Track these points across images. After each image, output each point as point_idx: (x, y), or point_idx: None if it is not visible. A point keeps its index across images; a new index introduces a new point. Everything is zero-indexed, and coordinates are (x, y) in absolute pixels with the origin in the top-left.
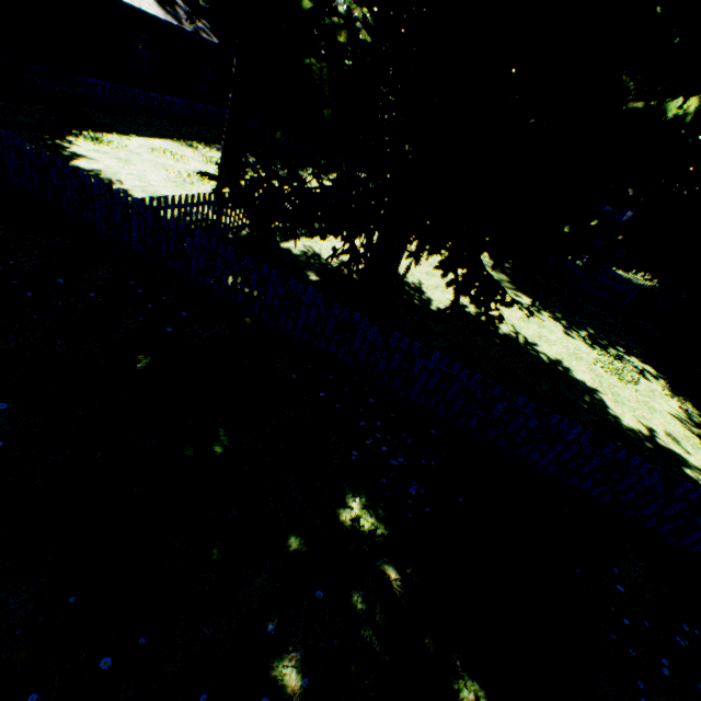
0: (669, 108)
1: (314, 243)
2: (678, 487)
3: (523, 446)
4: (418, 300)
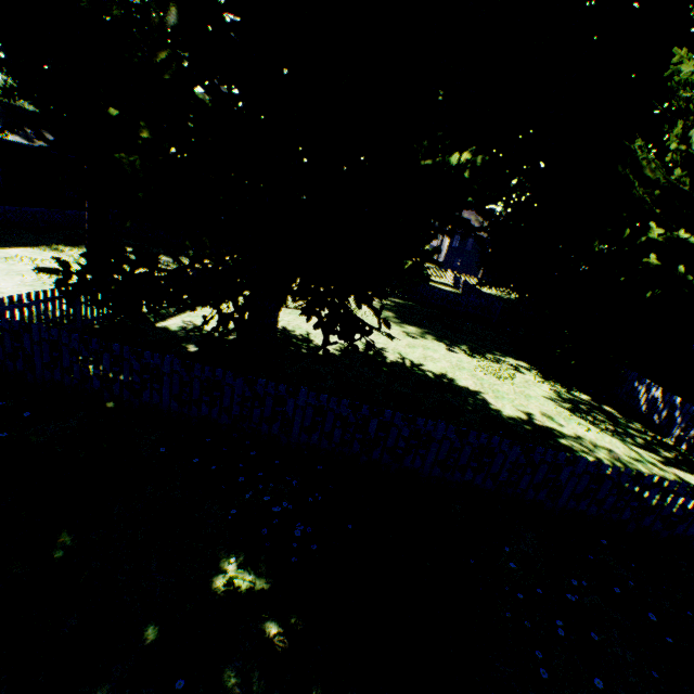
0: (452, 162)
1: (196, 317)
2: (535, 454)
3: (405, 456)
4: (306, 349)
